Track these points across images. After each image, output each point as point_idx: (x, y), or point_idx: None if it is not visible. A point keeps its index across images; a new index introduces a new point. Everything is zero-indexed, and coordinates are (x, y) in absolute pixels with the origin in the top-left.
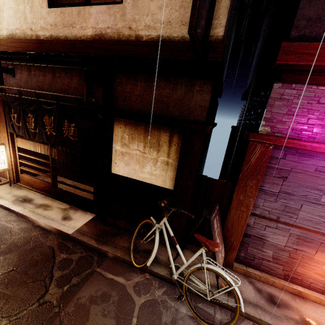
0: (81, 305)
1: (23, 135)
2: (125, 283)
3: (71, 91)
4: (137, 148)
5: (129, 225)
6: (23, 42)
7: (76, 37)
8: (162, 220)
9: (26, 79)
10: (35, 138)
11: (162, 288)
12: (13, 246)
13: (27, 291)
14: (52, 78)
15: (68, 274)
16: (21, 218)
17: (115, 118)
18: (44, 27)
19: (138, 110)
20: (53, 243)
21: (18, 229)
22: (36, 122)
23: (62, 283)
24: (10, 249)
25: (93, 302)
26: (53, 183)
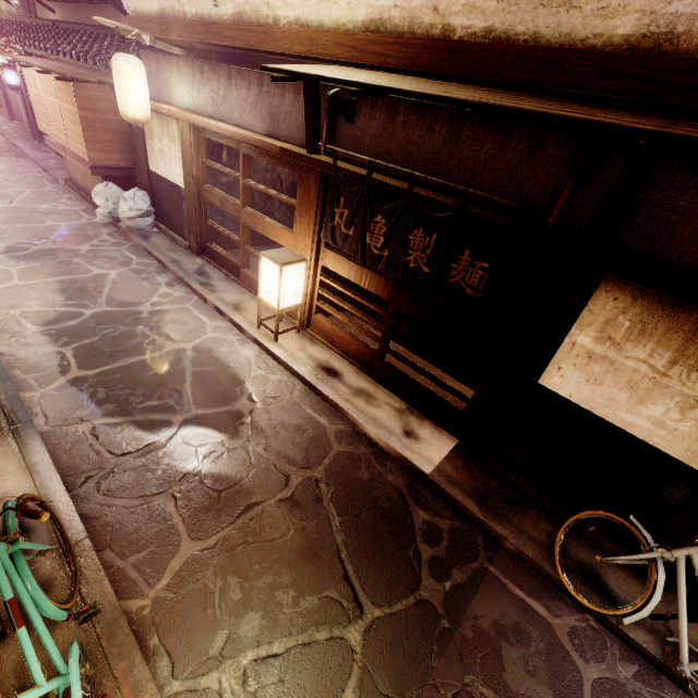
0: (483, 633)
1: (350, 253)
2: (549, 620)
3: (491, 177)
4: (645, 358)
5: (540, 493)
6: (404, 44)
7: (571, 38)
8: (682, 549)
9: (379, 132)
10: (375, 267)
11: (630, 664)
12: (340, 465)
13: (389, 566)
14: (448, 138)
15: (443, 558)
16: (332, 409)
17: (608, 274)
18: (475, 5)
19: (690, 264)
20: (397, 480)
21: (335, 432)
22: (390, 237)
23: (438, 572)
24: (338, 470)
25: (501, 636)
26: (380, 353)
